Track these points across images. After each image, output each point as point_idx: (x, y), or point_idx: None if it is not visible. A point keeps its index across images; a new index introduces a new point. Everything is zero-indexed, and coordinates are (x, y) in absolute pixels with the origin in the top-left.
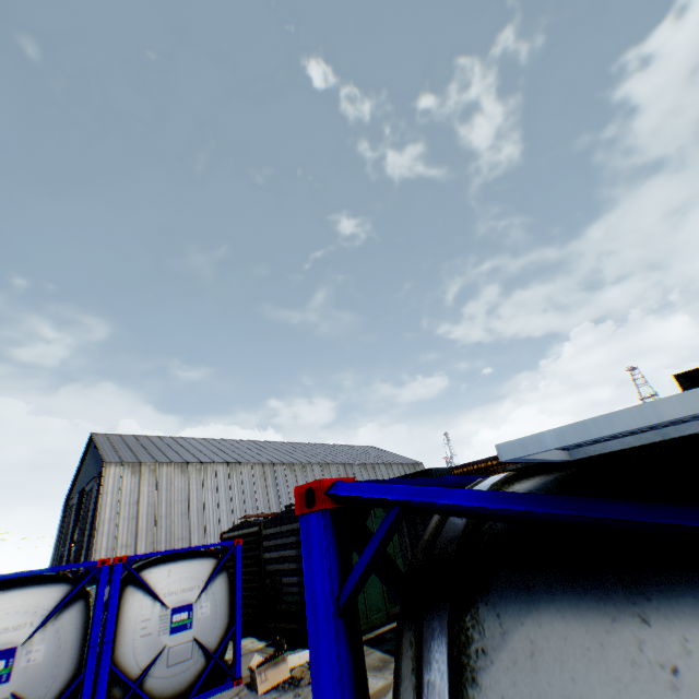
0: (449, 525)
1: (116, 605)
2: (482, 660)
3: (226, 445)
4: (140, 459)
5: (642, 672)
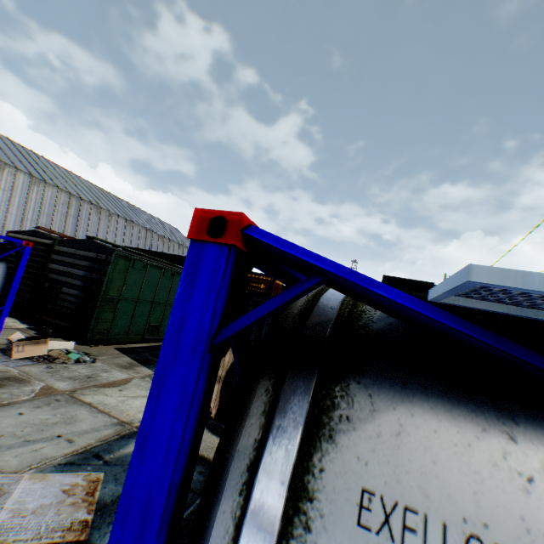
0: (319, 310)
1: None
2: (344, 425)
3: (36, 158)
4: None
5: (501, 474)
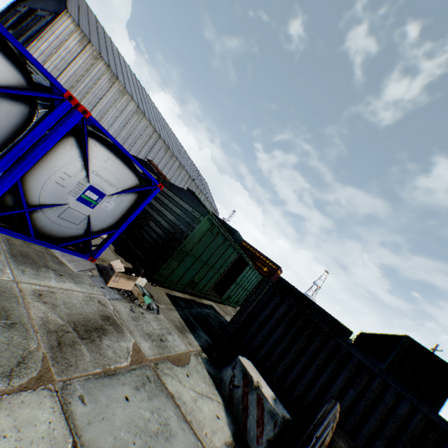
0: None
1: (54, 142)
2: None
3: (144, 95)
4: (91, 38)
5: None
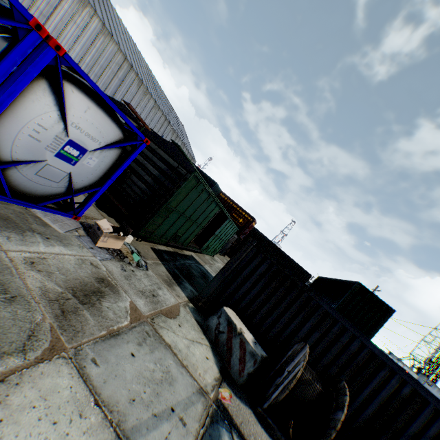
0: None
1: (22, 87)
2: None
3: (110, 9)
4: None
5: None
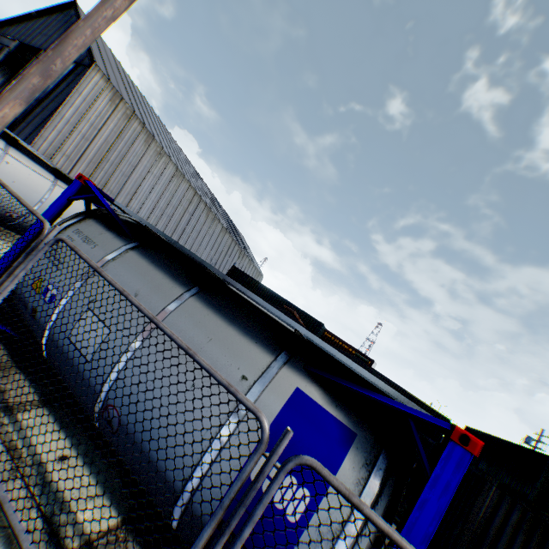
0: None
1: None
2: None
3: (174, 144)
4: (122, 92)
5: None
